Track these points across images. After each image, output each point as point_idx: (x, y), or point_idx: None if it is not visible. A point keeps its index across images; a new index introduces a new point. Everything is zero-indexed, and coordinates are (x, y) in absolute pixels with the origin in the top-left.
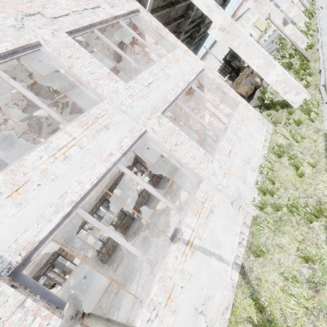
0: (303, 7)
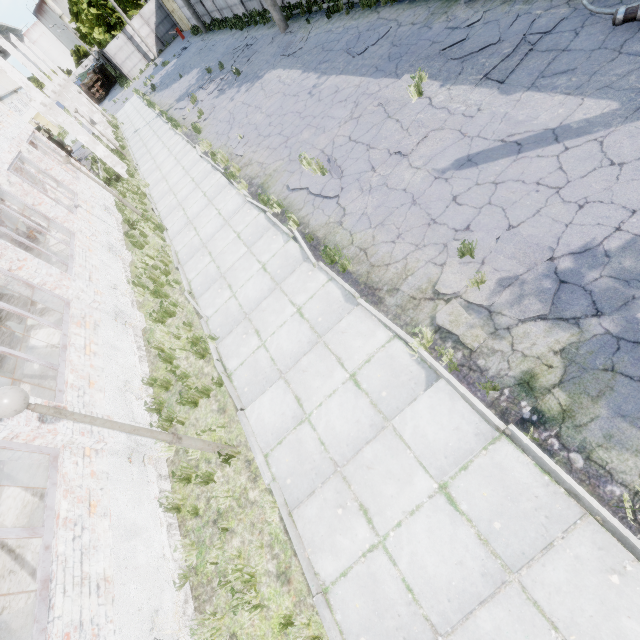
0: (106, 119)
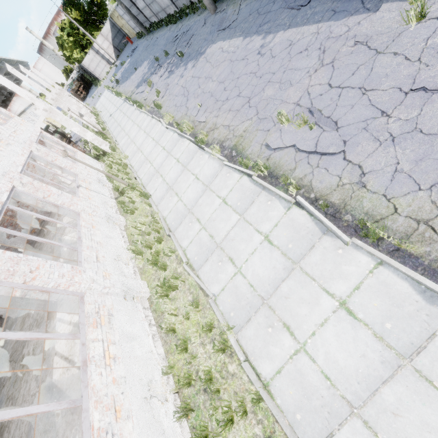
0: (89, 110)
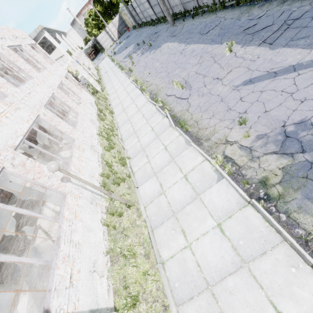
0: (94, 67)
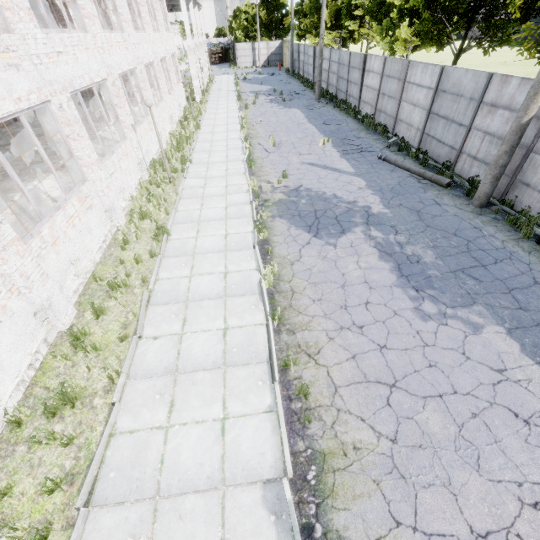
0: (209, 74)
